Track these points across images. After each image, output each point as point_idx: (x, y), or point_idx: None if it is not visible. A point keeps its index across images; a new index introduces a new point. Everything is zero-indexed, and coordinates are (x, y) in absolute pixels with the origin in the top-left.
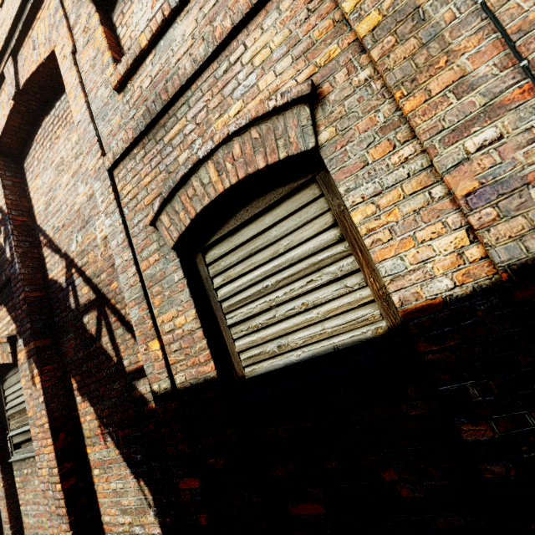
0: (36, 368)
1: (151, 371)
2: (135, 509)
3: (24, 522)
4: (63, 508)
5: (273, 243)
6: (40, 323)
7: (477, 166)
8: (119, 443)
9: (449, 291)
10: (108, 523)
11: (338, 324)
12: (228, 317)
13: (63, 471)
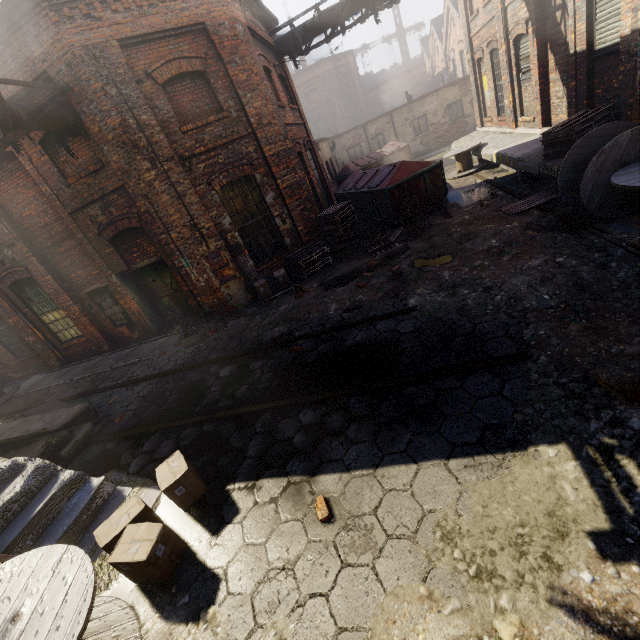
0: (535, 38)
1: (570, 46)
2: (561, 97)
3: (523, 105)
4: (538, 96)
5: (613, 1)
6: (538, 15)
7: (635, 2)
8: (560, 73)
9: (627, 33)
10: (552, 103)
11: (617, 36)
12: (596, 27)
13: (540, 83)
